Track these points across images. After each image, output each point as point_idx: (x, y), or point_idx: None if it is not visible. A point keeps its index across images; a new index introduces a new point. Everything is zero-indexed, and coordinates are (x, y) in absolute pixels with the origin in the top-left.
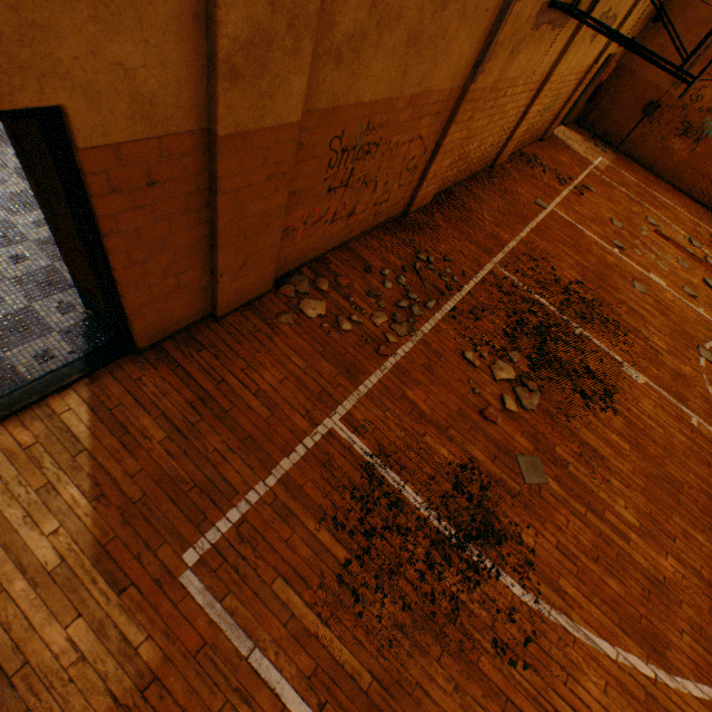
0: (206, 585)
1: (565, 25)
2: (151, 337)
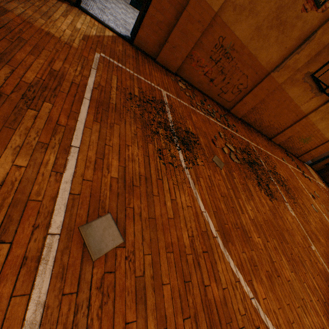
0: (99, 59)
1: (317, 96)
2: (138, 43)
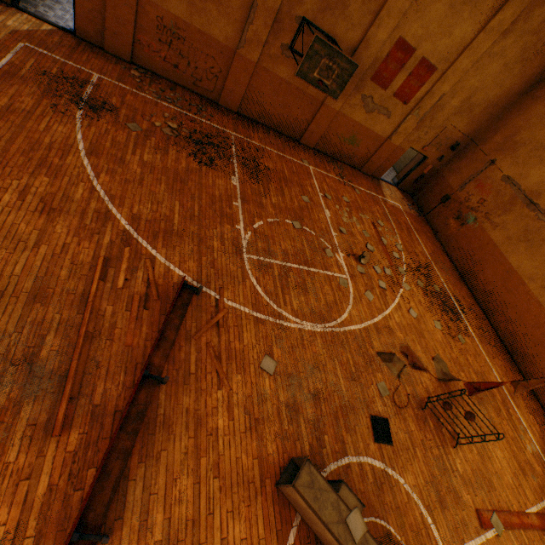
0: (23, 47)
1: None
2: (81, 35)
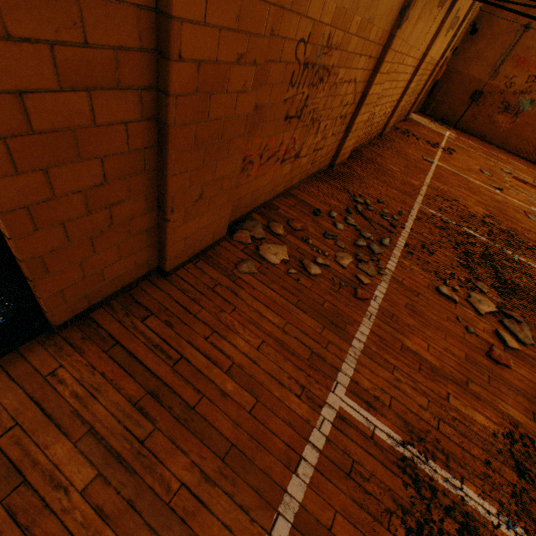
0: None
1: (443, 6)
2: (73, 306)
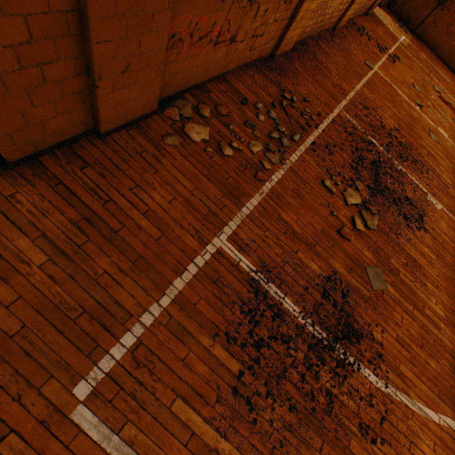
0: (101, 418)
1: None
2: (22, 149)
